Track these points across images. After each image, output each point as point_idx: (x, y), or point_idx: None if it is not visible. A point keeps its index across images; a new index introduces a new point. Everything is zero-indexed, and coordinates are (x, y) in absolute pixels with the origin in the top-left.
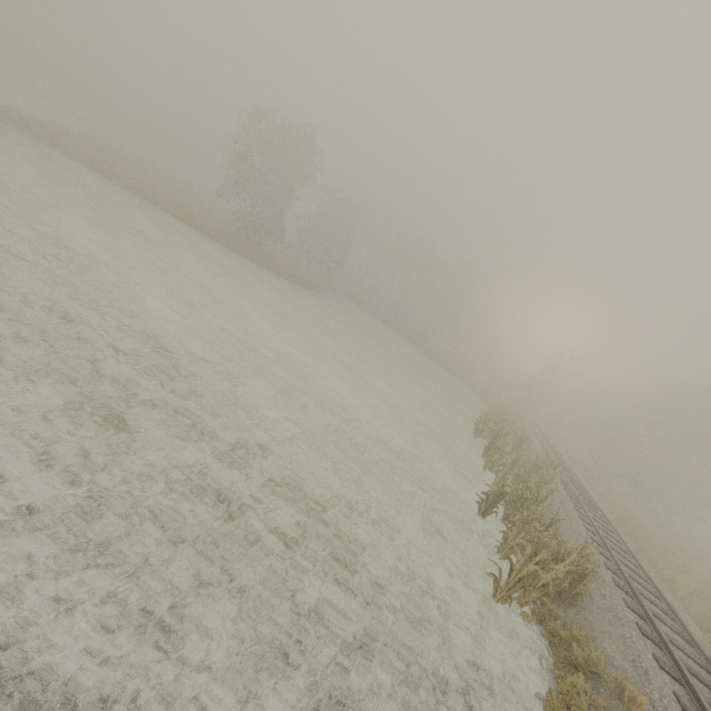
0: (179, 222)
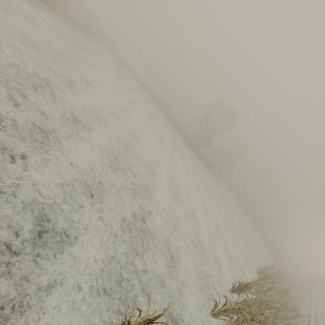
0: (173, 127)
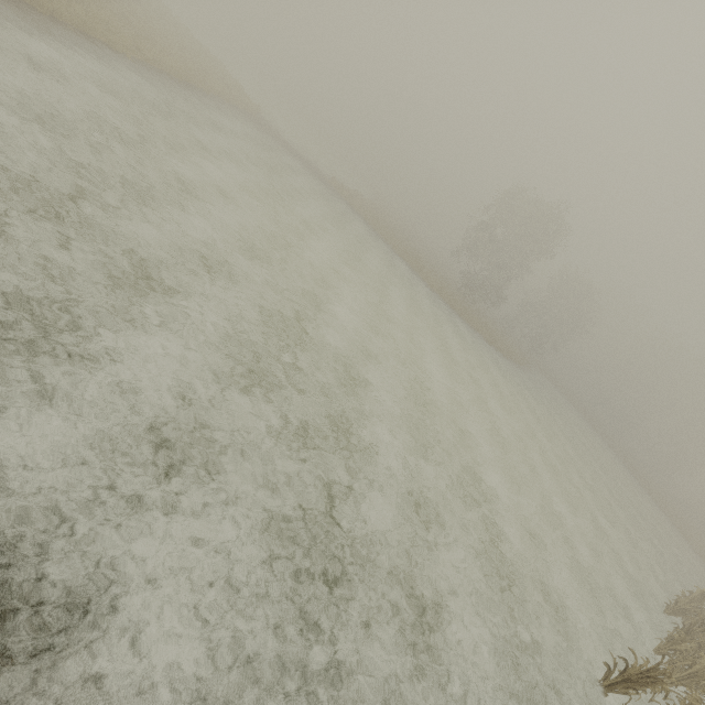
0: (408, 268)
